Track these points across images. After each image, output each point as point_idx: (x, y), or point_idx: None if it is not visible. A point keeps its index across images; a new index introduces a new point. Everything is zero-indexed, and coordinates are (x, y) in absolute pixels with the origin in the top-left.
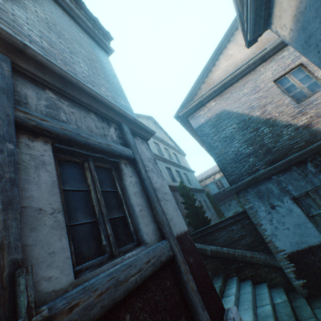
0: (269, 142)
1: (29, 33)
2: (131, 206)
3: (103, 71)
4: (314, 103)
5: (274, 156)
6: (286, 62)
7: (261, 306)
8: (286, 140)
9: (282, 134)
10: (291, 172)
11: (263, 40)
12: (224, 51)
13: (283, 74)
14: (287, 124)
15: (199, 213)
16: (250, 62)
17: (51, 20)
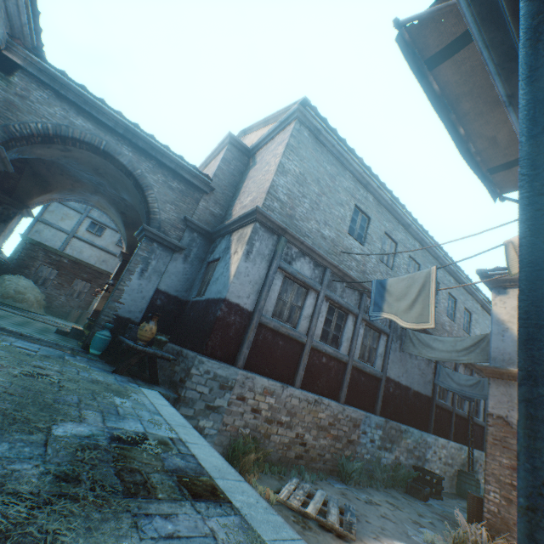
0: None
1: None
2: (479, 408)
3: None
4: None
5: None
6: None
7: None
8: None
9: None
10: None
11: None
12: None
13: None
14: None
15: None
16: None
17: (480, 331)
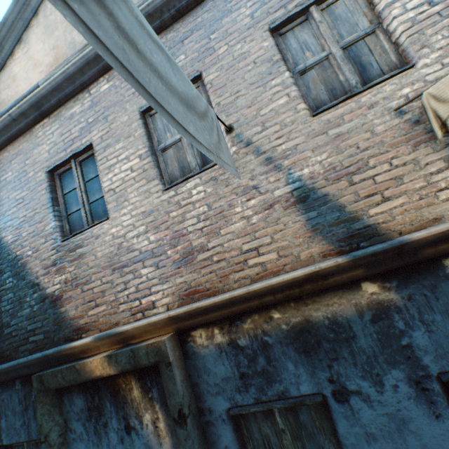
0: (6, 310)
1: None
2: None
3: None
4: (79, 251)
5: (3, 346)
6: (73, 131)
7: None
8: (25, 317)
9: (25, 301)
10: (13, 391)
11: (61, 59)
12: (9, 64)
13: (62, 160)
14: (36, 281)
15: None
16: (12, 110)
17: None
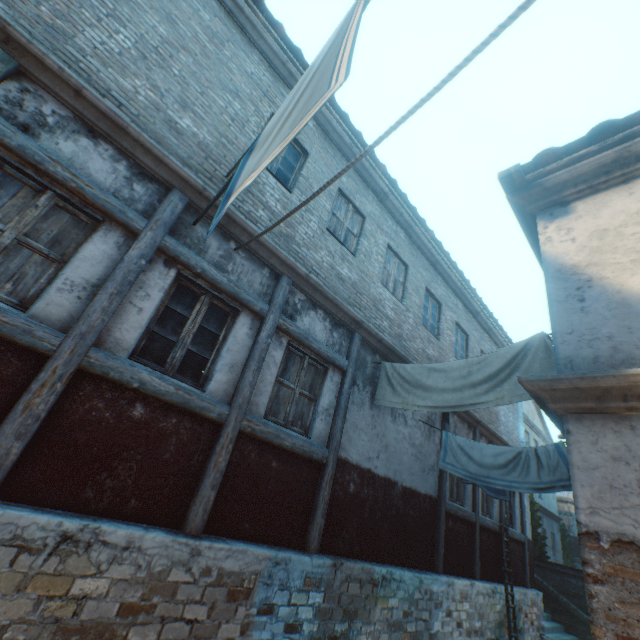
0: None
1: (501, 417)
2: (514, 511)
3: (516, 409)
4: None
5: None
6: None
7: (560, 634)
8: None
9: None
10: None
11: None
12: None
13: None
14: None
15: (537, 541)
16: None
17: None
